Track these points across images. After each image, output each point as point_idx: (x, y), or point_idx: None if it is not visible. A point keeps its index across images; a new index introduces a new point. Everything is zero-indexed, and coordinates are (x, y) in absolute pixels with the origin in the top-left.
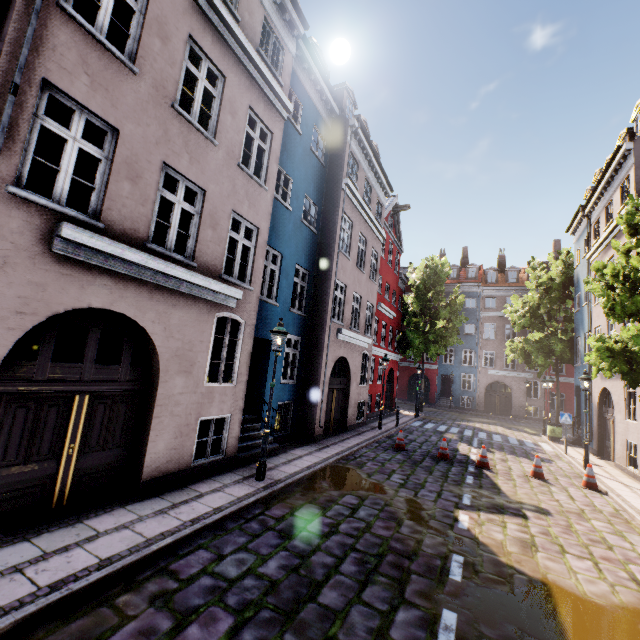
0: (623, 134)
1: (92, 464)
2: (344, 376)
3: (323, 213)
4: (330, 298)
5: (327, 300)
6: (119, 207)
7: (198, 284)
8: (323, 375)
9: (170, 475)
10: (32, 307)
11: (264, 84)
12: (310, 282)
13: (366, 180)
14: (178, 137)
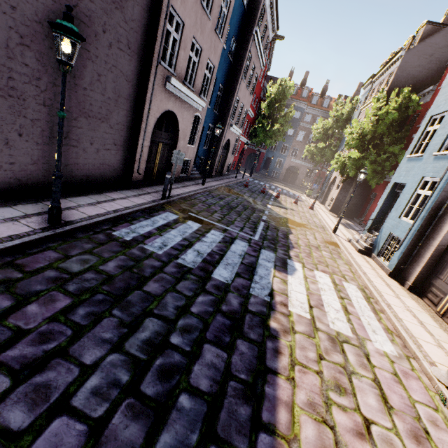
0: (410, 38)
1: (159, 168)
2: (226, 149)
3: (238, 48)
4: (232, 107)
5: (230, 107)
6: (179, 64)
7: (195, 101)
8: (220, 147)
9: (176, 177)
10: (159, 110)
11: None
12: (223, 94)
13: (266, 22)
14: (199, 20)
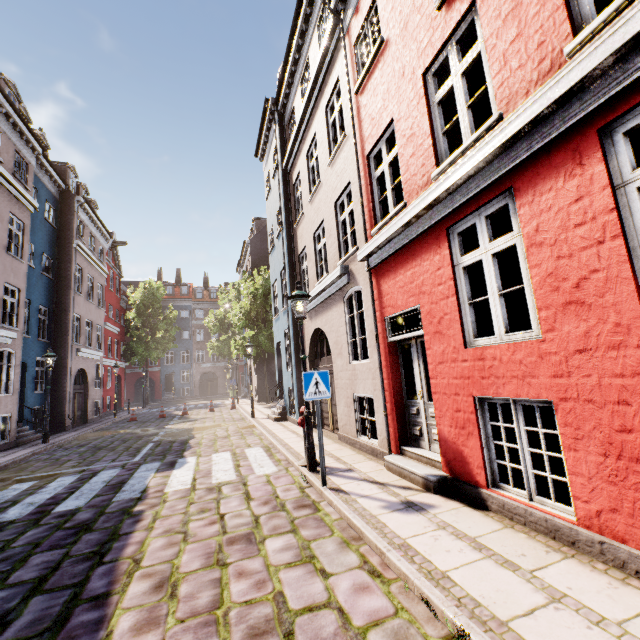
0: (251, 230)
1: None
2: (82, 383)
3: (57, 263)
4: (70, 327)
5: (68, 329)
6: None
7: None
8: (69, 383)
9: None
10: None
11: (19, 195)
12: (51, 316)
13: (91, 233)
14: None
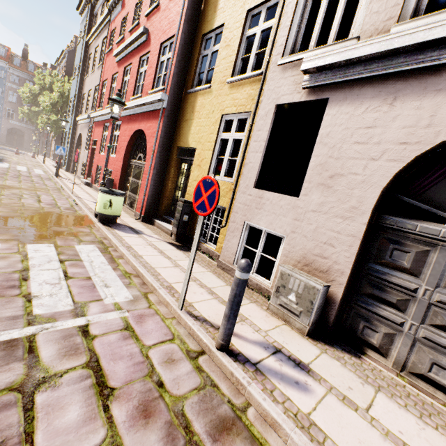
0: (72, 41)
1: None
2: None
3: None
4: None
5: None
6: None
7: None
8: None
9: None
10: None
11: None
12: None
13: None
14: None
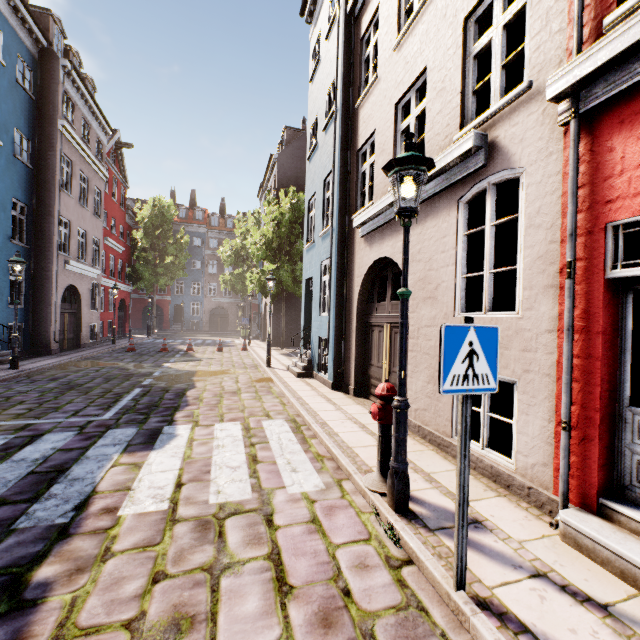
0: (279, 143)
1: None
2: (75, 303)
3: (38, 148)
4: (55, 233)
5: (52, 234)
6: None
7: None
8: (55, 300)
9: None
10: None
11: None
12: (30, 216)
13: (84, 119)
14: None
